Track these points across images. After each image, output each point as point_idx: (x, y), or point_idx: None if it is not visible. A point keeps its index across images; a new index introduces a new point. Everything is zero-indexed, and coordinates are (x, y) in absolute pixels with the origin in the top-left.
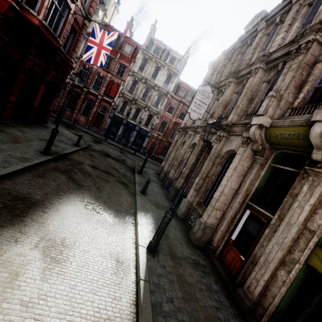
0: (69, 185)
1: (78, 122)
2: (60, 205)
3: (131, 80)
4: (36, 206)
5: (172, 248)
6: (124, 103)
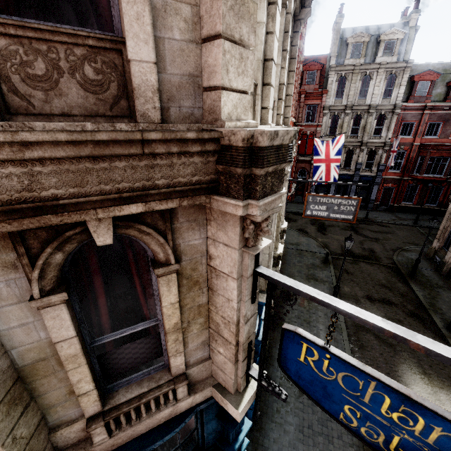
0: (386, 350)
1: None
2: (408, 387)
3: (328, 118)
4: None
5: None
6: None
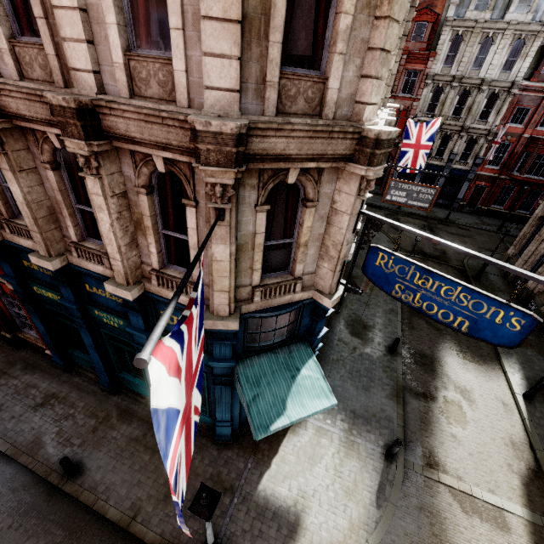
0: (433, 332)
1: None
2: (443, 358)
3: (430, 91)
4: (434, 361)
5: None
6: None
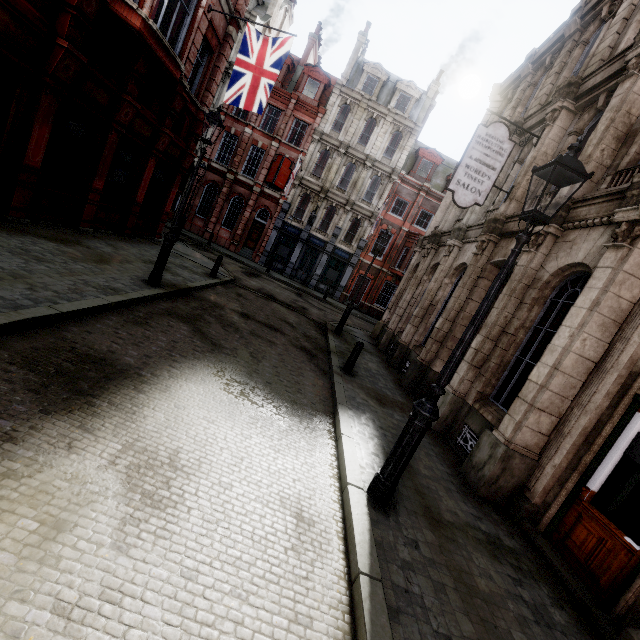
0: (195, 343)
1: (217, 240)
2: (173, 380)
3: (317, 150)
4: (124, 378)
5: (427, 498)
6: (302, 198)
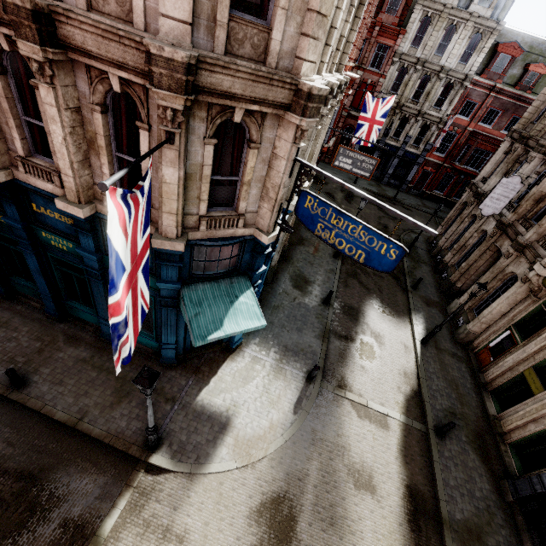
0: (363, 291)
1: None
2: (367, 310)
3: (396, 70)
4: (359, 313)
5: (437, 342)
6: None
